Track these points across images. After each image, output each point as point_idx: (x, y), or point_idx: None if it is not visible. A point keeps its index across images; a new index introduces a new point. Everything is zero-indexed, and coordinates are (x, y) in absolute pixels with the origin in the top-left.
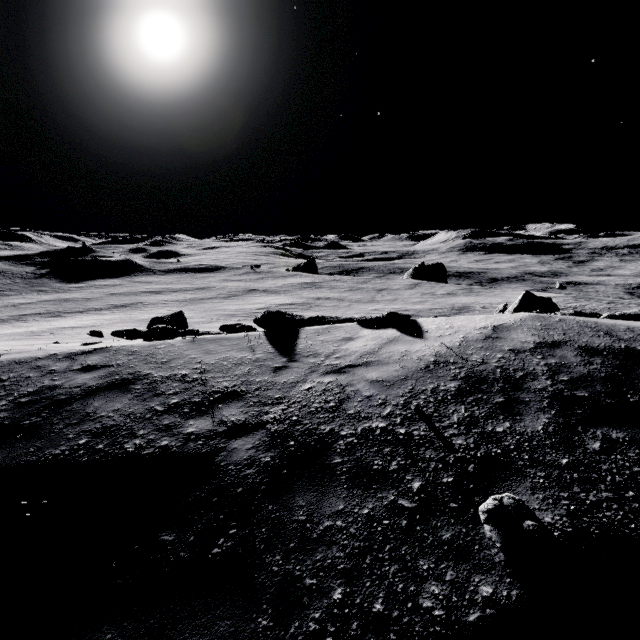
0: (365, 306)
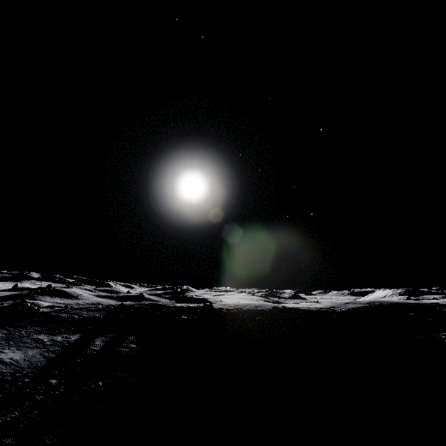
0: None
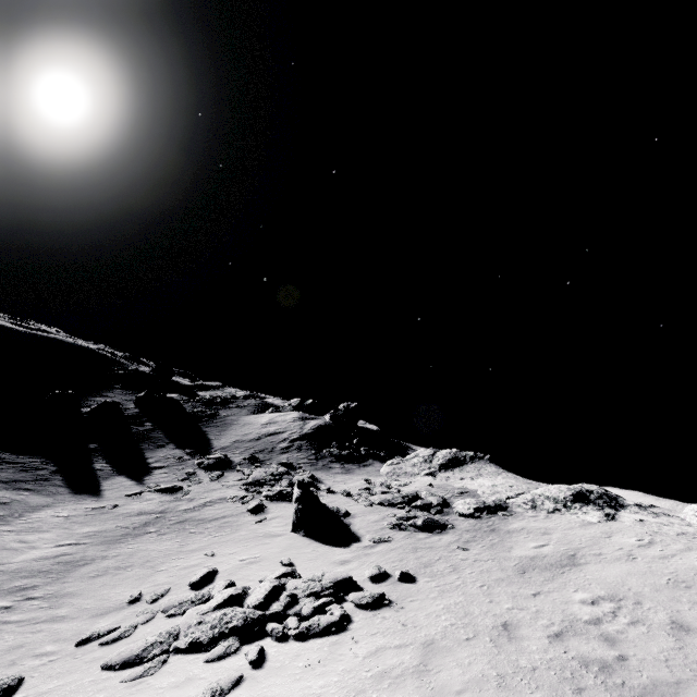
0: None
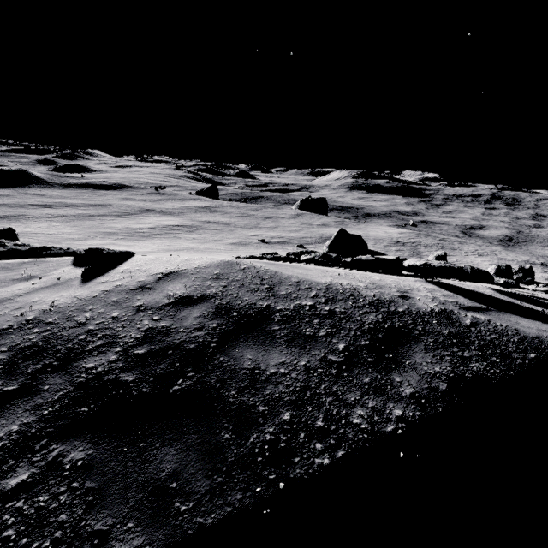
0: (247, 232)
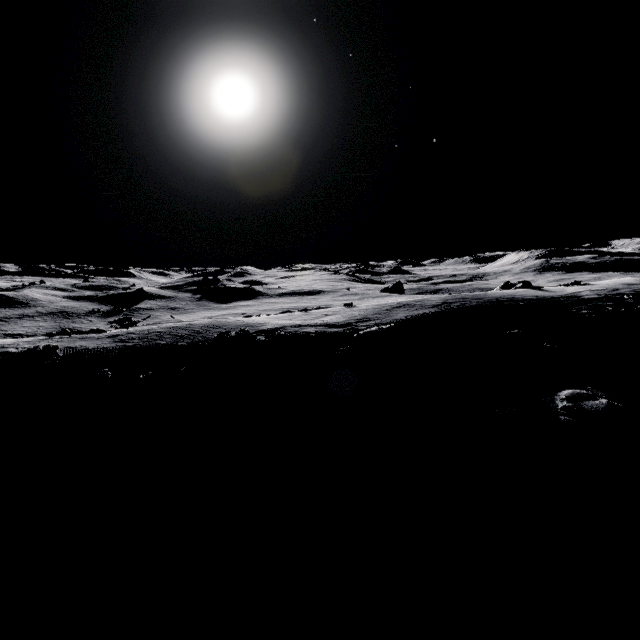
0: None
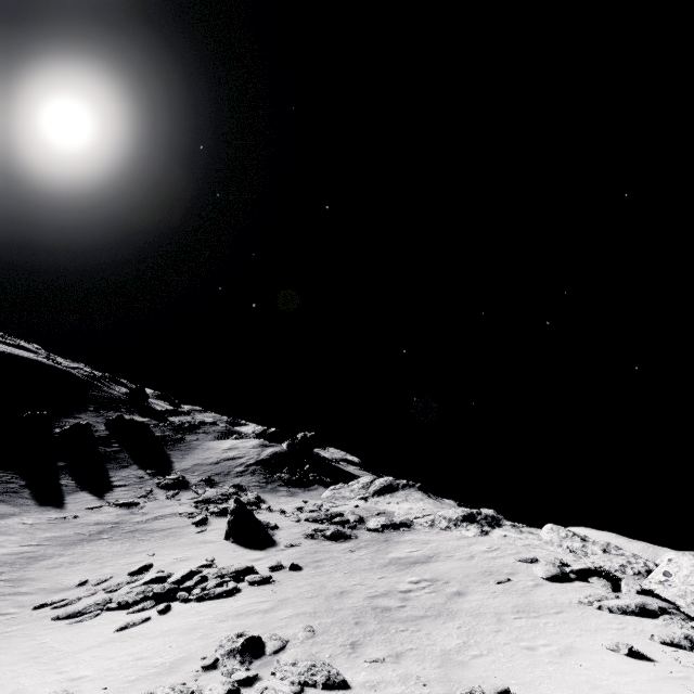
0: None
